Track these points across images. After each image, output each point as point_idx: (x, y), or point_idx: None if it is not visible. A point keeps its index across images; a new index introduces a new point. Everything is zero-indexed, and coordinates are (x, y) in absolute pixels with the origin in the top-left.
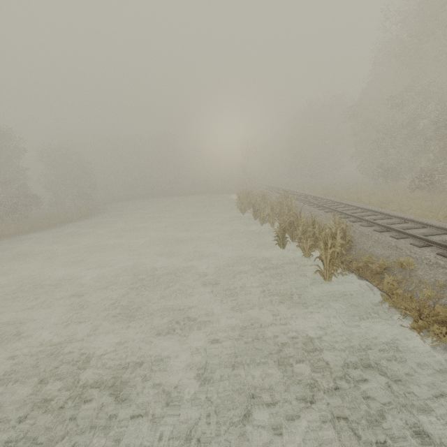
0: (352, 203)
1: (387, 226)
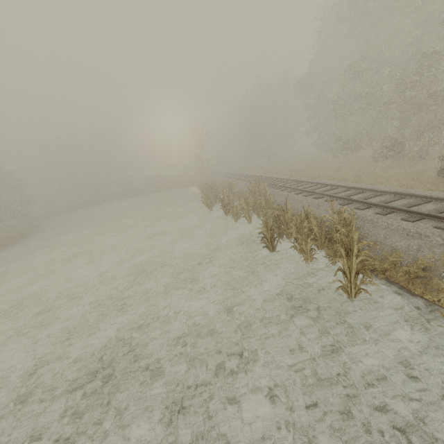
0: (325, 181)
1: (390, 206)
